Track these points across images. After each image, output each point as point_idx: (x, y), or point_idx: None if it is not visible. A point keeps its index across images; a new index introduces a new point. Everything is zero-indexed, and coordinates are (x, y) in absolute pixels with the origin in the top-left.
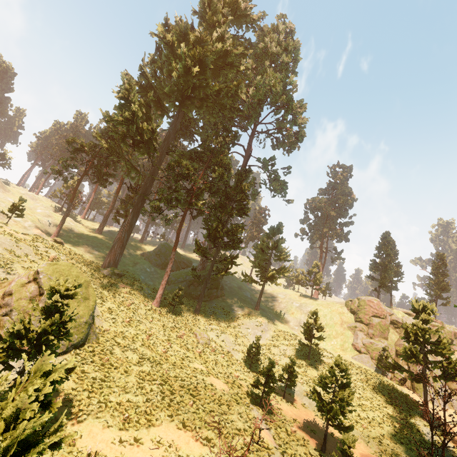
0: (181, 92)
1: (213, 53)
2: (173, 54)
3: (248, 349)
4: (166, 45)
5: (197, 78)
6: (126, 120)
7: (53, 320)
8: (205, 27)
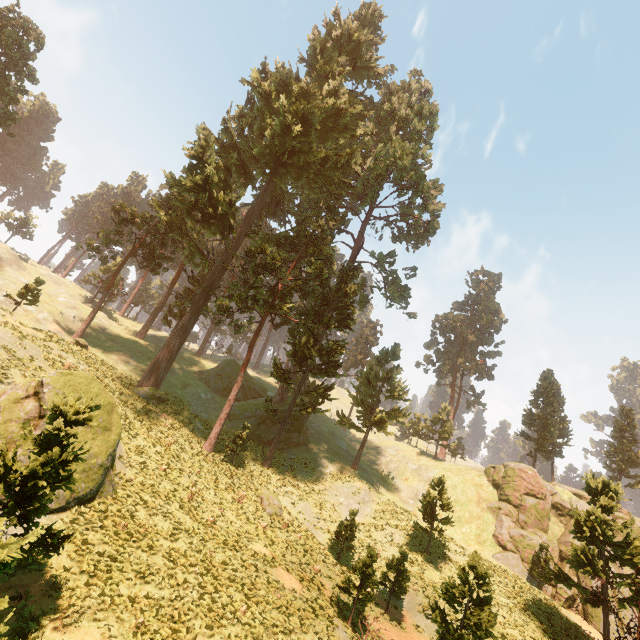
0: (274, 156)
1: (322, 110)
2: (269, 108)
3: (338, 529)
4: (261, 95)
5: (298, 140)
6: (196, 186)
7: (50, 456)
8: (314, 78)
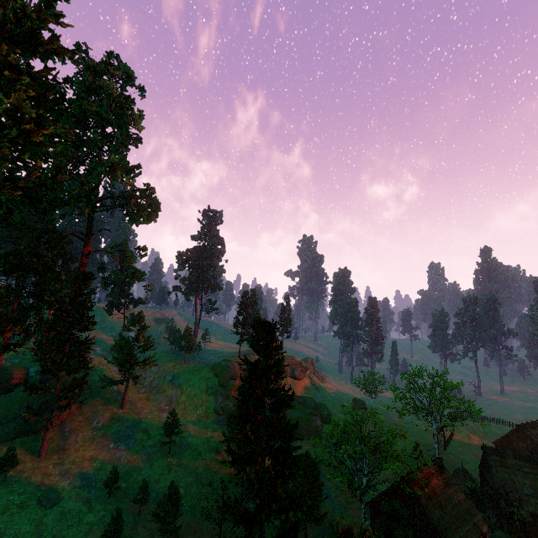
0: None
1: (5, 138)
2: None
3: (106, 482)
4: None
5: None
6: None
7: None
8: None
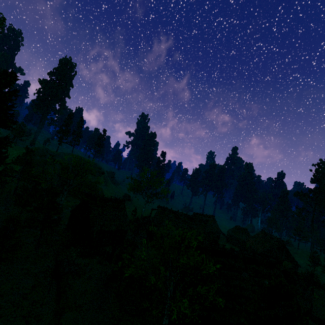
0: None
1: None
2: None
3: None
4: None
5: None
6: None
7: None
8: None
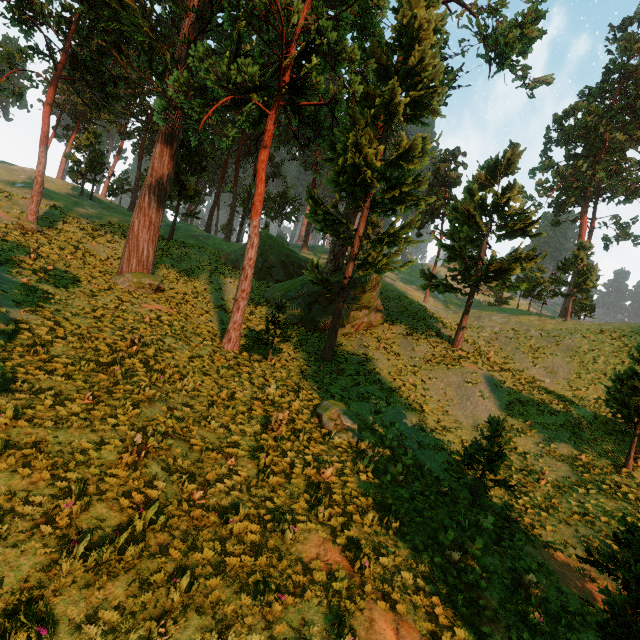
0: None
1: None
2: None
3: (469, 453)
4: None
5: None
6: None
7: None
8: None
